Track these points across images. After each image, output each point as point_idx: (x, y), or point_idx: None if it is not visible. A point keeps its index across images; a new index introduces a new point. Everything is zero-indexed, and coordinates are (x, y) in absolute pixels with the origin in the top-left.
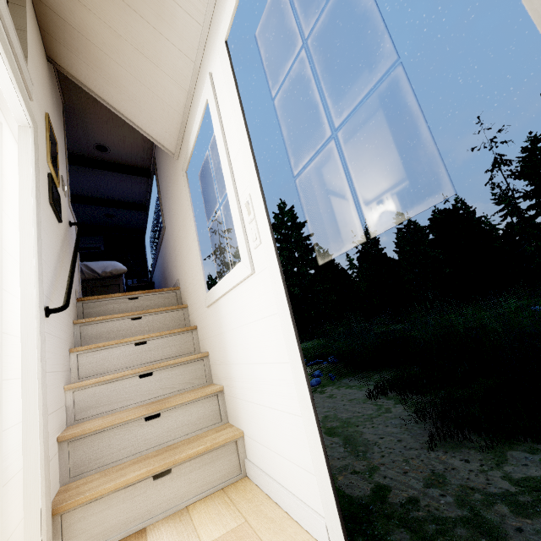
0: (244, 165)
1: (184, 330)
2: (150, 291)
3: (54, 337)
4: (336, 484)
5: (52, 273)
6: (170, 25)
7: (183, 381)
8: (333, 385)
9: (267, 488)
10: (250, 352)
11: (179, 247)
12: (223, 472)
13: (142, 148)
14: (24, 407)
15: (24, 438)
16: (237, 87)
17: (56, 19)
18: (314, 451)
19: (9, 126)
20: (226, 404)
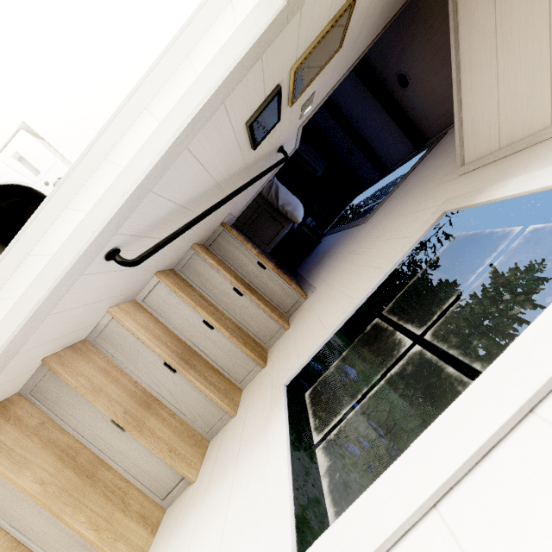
0: None
1: (252, 356)
2: (280, 273)
3: (121, 271)
4: None
5: (178, 206)
6: None
7: (190, 407)
8: (361, 477)
9: None
10: None
11: (345, 267)
12: None
13: (445, 110)
14: None
15: None
16: None
17: None
18: None
19: None
20: (181, 495)
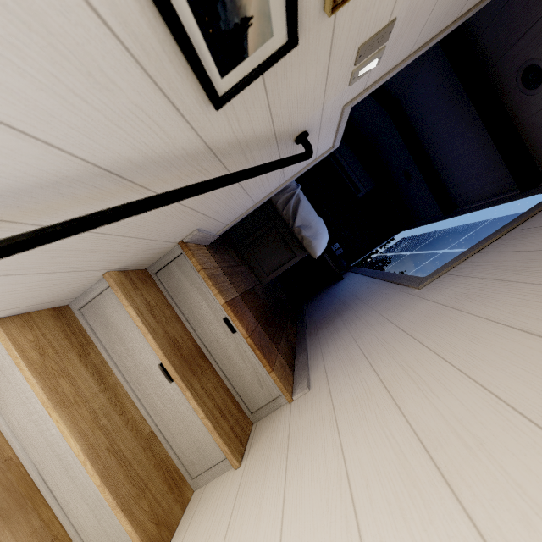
0: None
1: (133, 539)
2: (255, 348)
3: None
4: None
5: None
6: None
7: None
8: None
9: None
10: None
11: (373, 391)
12: None
13: None
14: None
15: None
16: None
17: None
18: None
19: None
20: None
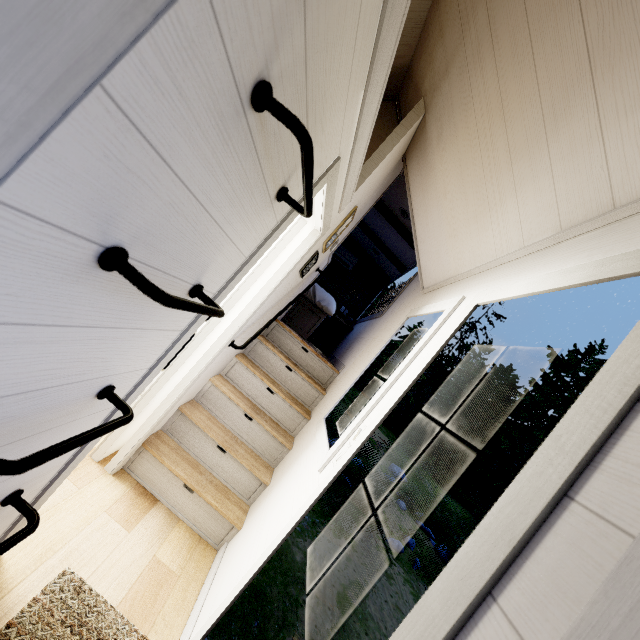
0: (383, 408)
1: (301, 412)
2: (318, 355)
3: (227, 353)
4: (287, 636)
5: (261, 315)
6: (478, 230)
7: (261, 445)
8: (406, 572)
9: (208, 579)
10: (279, 503)
11: (364, 349)
12: (211, 530)
13: None
14: (174, 389)
15: (162, 403)
16: (439, 351)
17: (423, 145)
18: (214, 615)
19: (314, 221)
20: (260, 495)
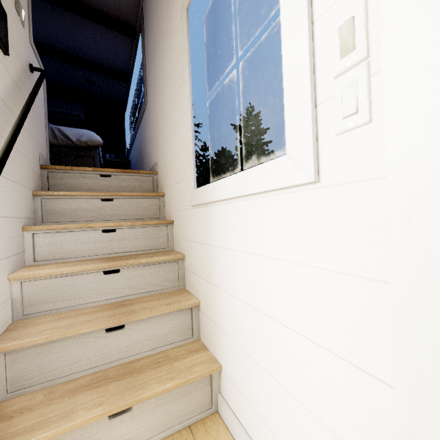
0: None
1: (159, 223)
2: (124, 170)
3: None
4: None
5: None
6: None
7: (153, 282)
8: None
9: None
10: (262, 297)
11: (162, 124)
12: (192, 407)
13: None
14: None
15: None
16: None
17: None
18: None
19: None
20: (200, 320)
